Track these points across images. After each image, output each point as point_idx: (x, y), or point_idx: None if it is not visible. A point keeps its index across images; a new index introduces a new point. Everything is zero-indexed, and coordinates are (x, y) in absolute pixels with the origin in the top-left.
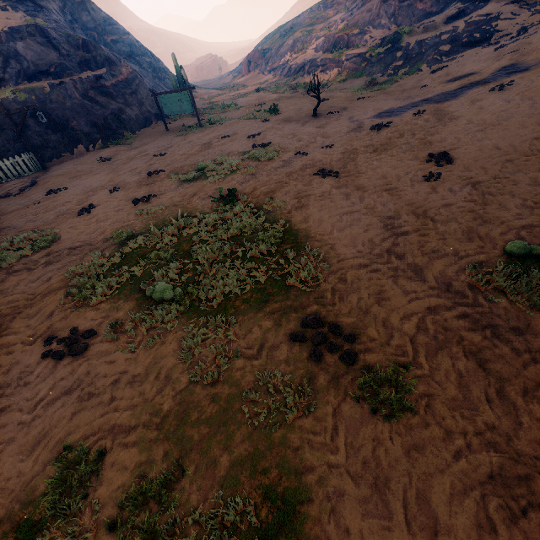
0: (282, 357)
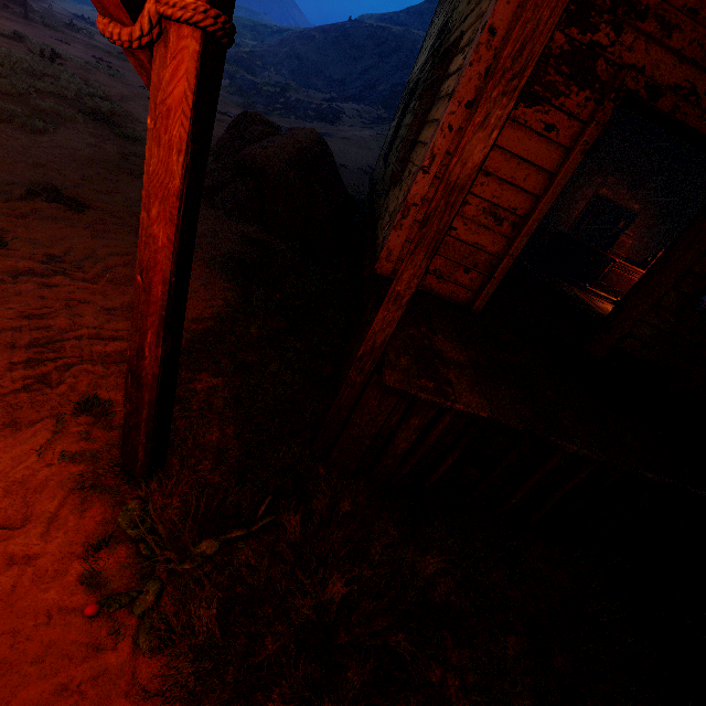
0: (69, 111)
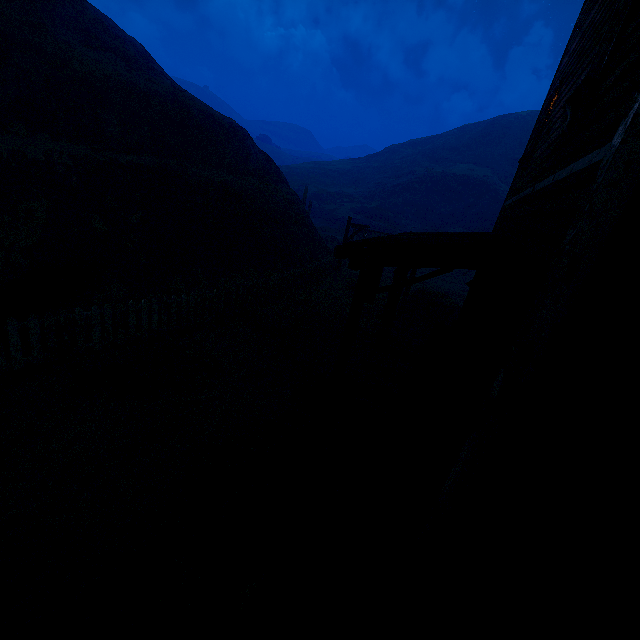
0: None
